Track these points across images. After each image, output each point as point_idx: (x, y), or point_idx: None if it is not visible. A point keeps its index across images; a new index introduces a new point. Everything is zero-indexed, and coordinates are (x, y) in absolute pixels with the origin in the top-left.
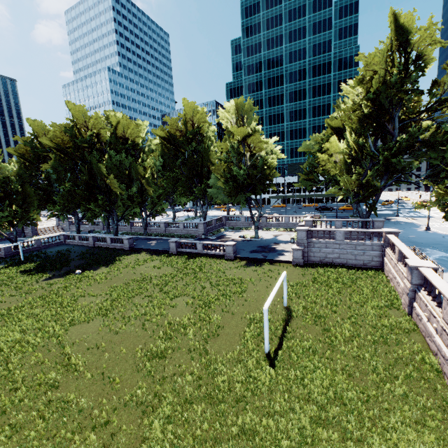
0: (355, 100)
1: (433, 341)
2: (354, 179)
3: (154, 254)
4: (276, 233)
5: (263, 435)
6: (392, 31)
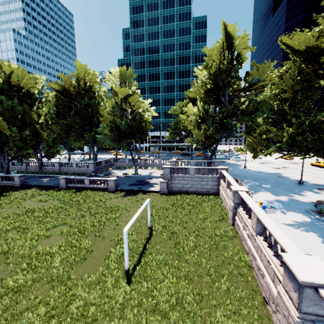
0: (202, 79)
1: (246, 243)
2: (202, 132)
3: (44, 189)
4: (152, 171)
5: None
6: (223, 35)
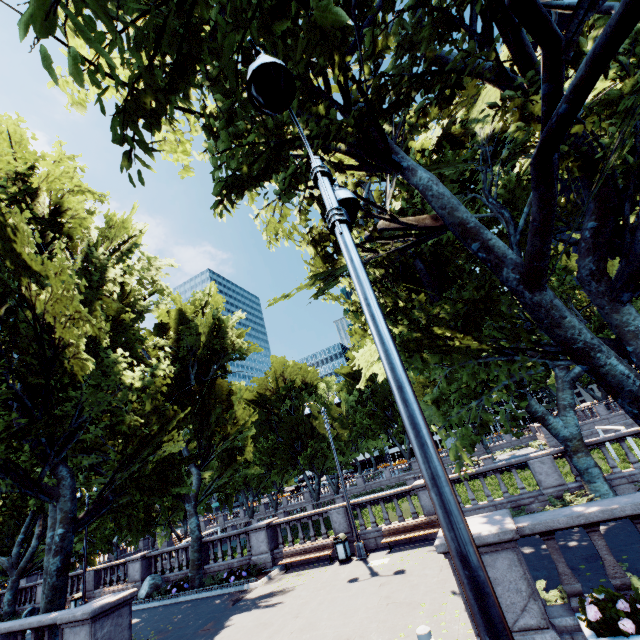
0: None
1: None
2: None
3: (391, 502)
4: (507, 454)
5: None
6: None
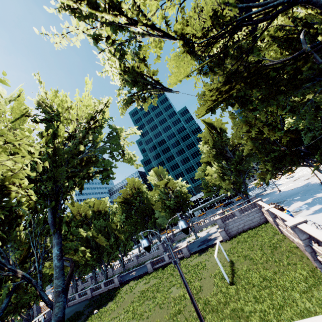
0: (207, 149)
1: (289, 236)
2: (228, 182)
3: (139, 278)
4: (207, 230)
5: (240, 306)
6: (205, 125)
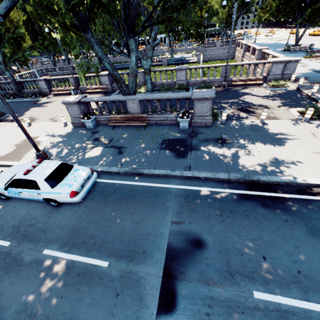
0: None
1: None
2: (226, 11)
3: (121, 70)
4: (181, 55)
5: None
6: None
